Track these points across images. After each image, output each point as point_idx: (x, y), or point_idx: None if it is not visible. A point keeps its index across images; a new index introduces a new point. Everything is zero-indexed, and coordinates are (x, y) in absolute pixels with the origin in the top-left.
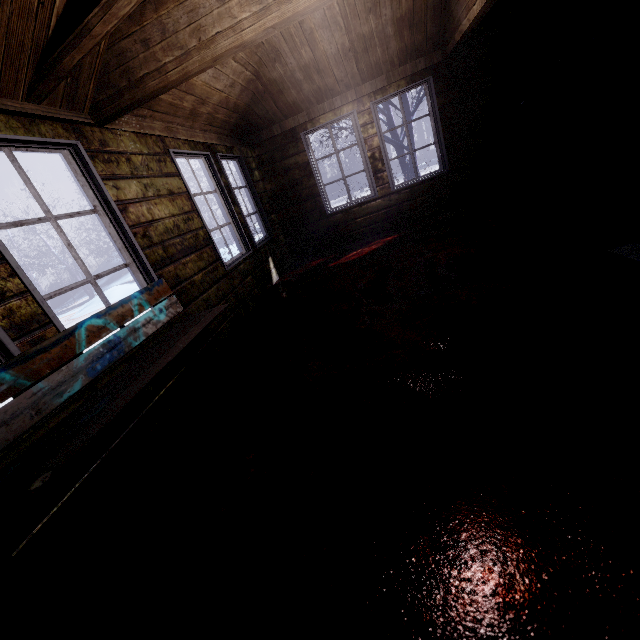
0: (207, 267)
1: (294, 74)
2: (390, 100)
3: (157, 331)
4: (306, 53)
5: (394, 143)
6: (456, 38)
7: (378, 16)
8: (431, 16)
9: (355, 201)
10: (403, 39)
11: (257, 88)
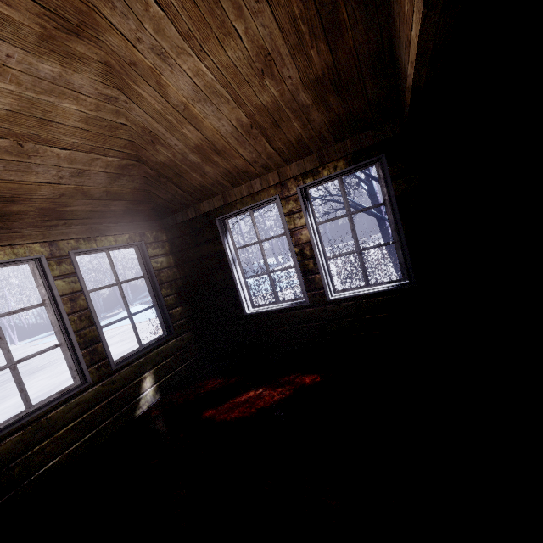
0: None
1: (187, 156)
2: (366, 171)
3: None
4: (191, 132)
5: (374, 214)
6: (407, 100)
7: (279, 79)
8: (370, 73)
9: (282, 302)
10: (331, 108)
11: (147, 172)
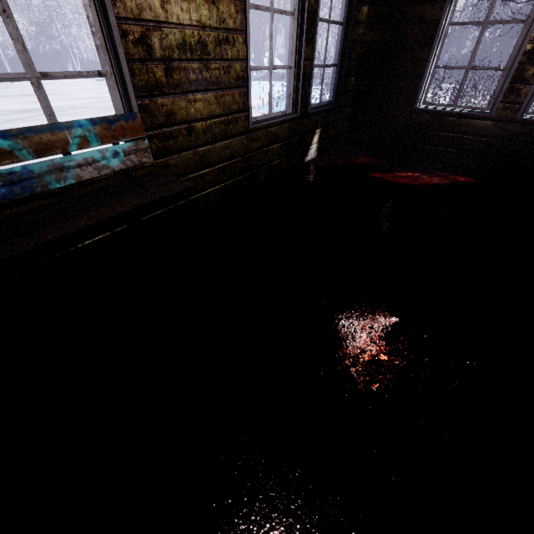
0: (224, 115)
1: None
2: None
3: (112, 173)
4: None
5: None
6: None
7: None
8: None
9: (459, 107)
10: None
11: None
